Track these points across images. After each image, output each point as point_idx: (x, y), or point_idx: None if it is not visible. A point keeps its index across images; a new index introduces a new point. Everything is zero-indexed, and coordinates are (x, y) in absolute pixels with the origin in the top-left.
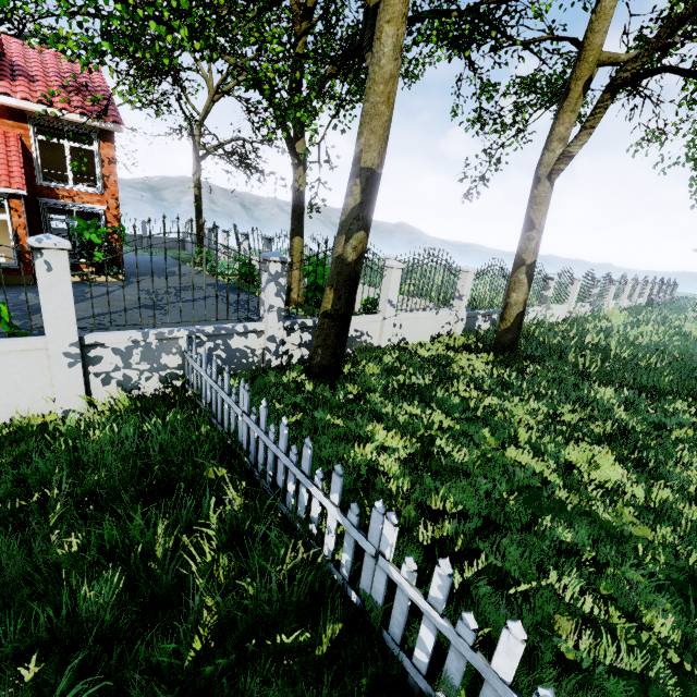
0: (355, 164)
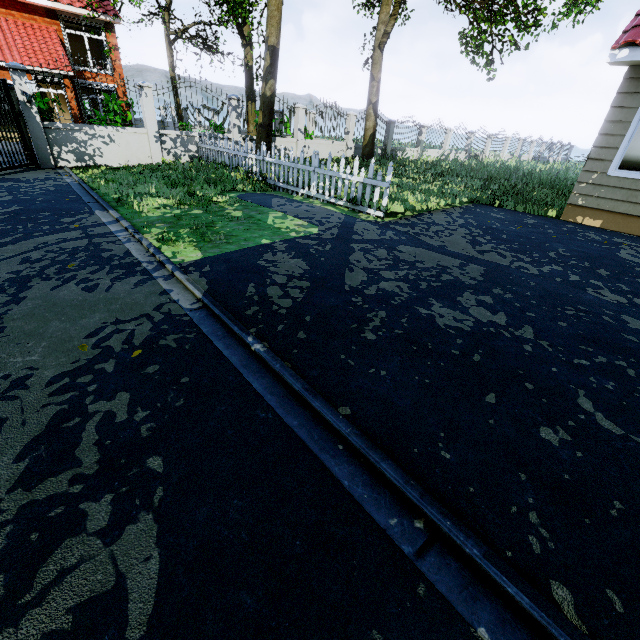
0: (266, 44)
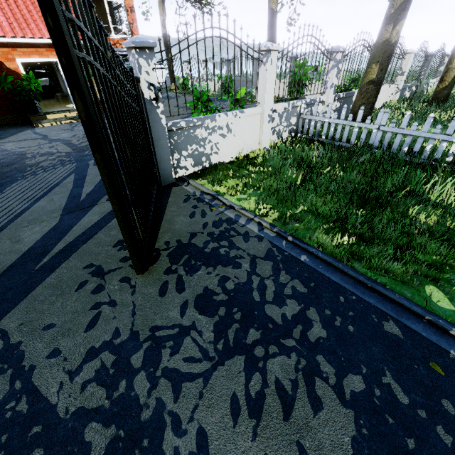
0: None
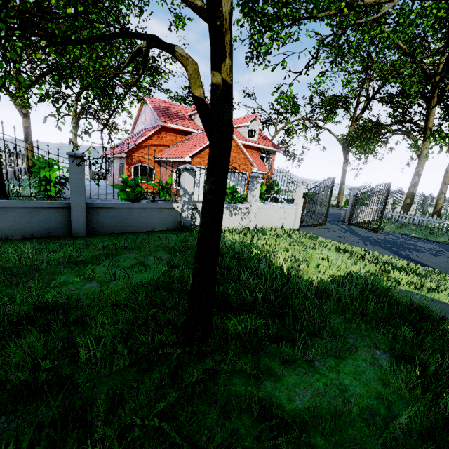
0: (416, 173)
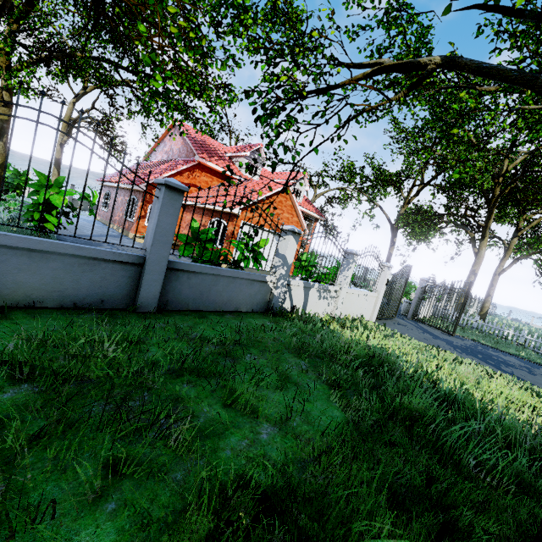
0: (473, 272)
